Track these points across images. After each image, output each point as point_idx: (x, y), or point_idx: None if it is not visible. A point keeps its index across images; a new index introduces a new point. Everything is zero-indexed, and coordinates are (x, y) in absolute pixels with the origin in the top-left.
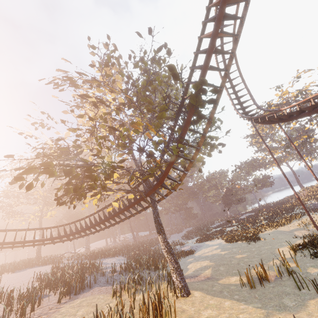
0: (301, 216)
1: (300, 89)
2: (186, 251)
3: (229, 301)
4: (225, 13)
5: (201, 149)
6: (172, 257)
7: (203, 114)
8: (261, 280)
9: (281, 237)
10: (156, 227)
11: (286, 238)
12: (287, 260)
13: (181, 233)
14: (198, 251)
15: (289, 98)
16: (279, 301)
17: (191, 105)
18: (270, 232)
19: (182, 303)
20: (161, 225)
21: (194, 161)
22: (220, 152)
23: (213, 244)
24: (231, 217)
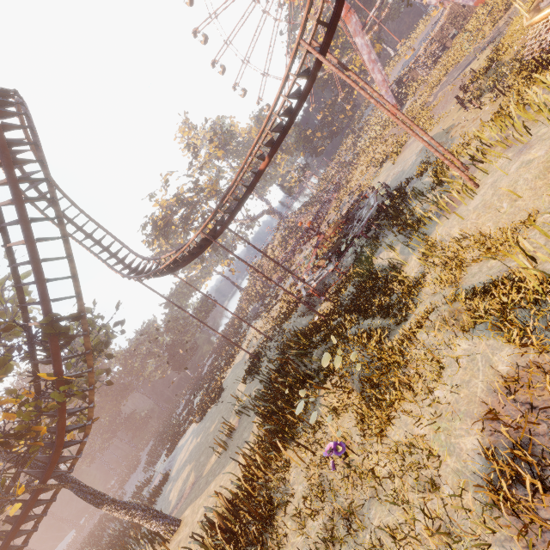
0: (247, 333)
1: (177, 193)
2: (159, 483)
3: (214, 482)
4: (31, 218)
5: (95, 356)
6: (137, 511)
7: (73, 335)
8: (231, 435)
9: (239, 371)
10: (91, 503)
11: (241, 369)
12: (243, 396)
13: (140, 467)
14: (175, 466)
15: (172, 205)
16: (242, 440)
17: (49, 334)
18: (230, 372)
19: (176, 538)
20: (98, 492)
21: (94, 386)
22: (124, 333)
23: (187, 438)
24: (195, 378)
